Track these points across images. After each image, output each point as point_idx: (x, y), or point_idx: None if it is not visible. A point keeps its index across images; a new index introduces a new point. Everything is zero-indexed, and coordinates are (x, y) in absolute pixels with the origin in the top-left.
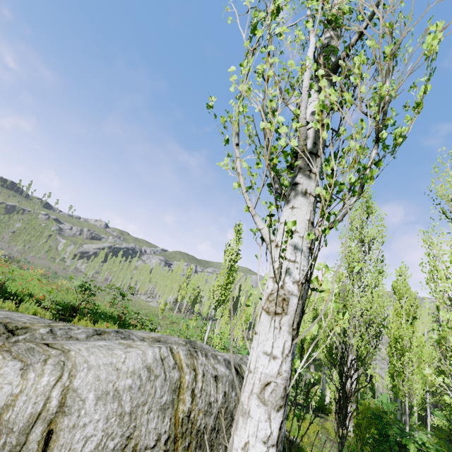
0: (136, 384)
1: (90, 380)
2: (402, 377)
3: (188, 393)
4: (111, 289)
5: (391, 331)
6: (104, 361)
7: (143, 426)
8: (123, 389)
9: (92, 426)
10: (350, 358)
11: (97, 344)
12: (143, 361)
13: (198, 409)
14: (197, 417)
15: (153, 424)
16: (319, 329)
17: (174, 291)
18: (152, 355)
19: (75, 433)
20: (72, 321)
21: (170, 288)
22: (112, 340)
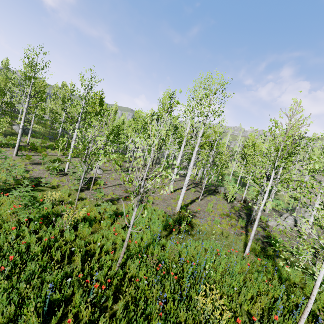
0: None
1: None
2: None
3: None
4: None
5: None
6: None
7: None
8: None
9: None
10: None
11: None
12: None
13: None
14: None
15: None
16: None
17: None
18: None
19: None
20: None
21: None
22: None
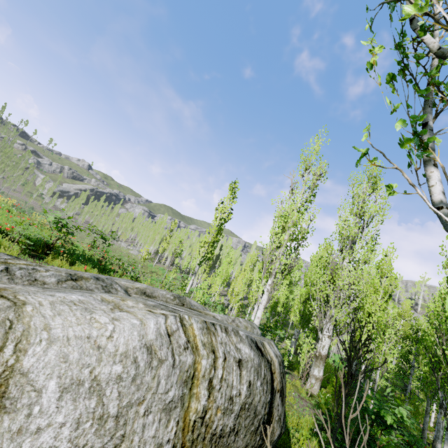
0: (129, 373)
1: (50, 360)
2: (378, 350)
3: (204, 384)
4: (91, 231)
5: (366, 306)
6: (76, 332)
7: (135, 435)
8: (108, 379)
9: (51, 432)
10: (327, 326)
11: (69, 298)
12: (140, 337)
13: (215, 407)
14: (213, 418)
15: (151, 431)
16: (290, 294)
17: (155, 242)
18: (155, 328)
19: (21, 443)
20: (45, 259)
21: (152, 239)
22: (91, 293)
